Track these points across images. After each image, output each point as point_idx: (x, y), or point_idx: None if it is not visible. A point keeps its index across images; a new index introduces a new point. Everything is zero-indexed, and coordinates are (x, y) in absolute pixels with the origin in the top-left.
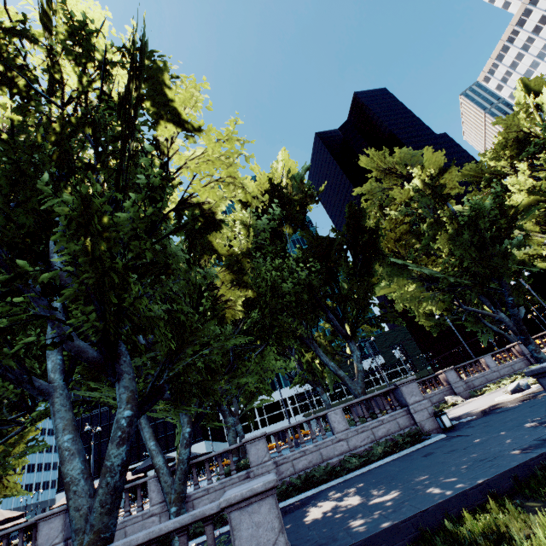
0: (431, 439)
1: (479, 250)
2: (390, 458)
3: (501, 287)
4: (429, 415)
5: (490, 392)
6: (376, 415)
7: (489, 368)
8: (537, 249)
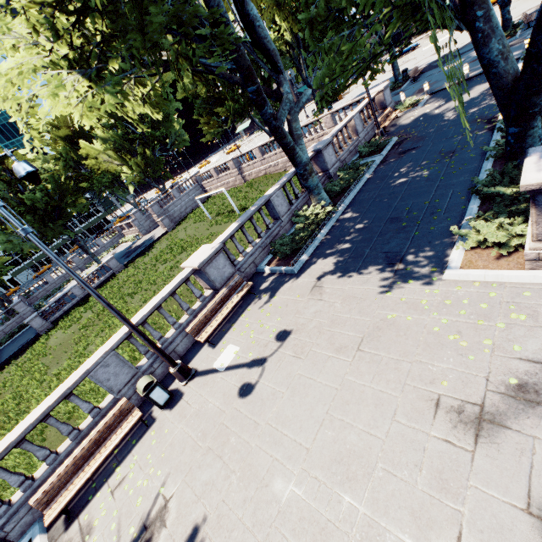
0: (26, 328)
1: (45, 221)
2: (7, 343)
3: (120, 176)
4: (32, 313)
5: (94, 264)
6: (5, 323)
7: (100, 246)
8: (119, 168)
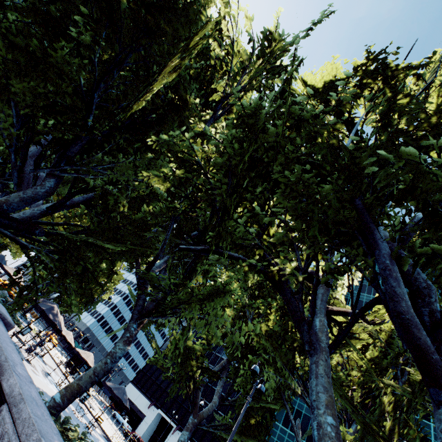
0: None
1: None
2: None
3: None
4: None
5: None
6: None
7: None
8: None
